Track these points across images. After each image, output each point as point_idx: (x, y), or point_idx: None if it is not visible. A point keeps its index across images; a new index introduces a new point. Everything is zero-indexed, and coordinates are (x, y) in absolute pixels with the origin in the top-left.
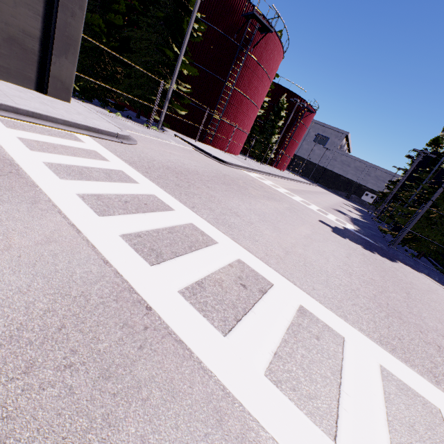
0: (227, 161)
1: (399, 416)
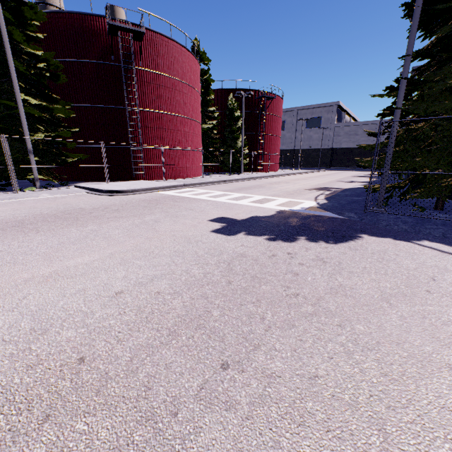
0: (124, 190)
1: None
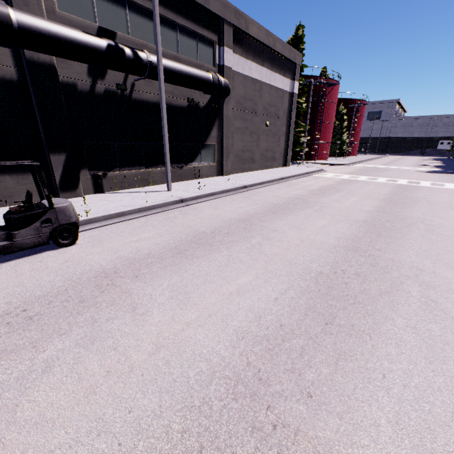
0: (344, 164)
1: None
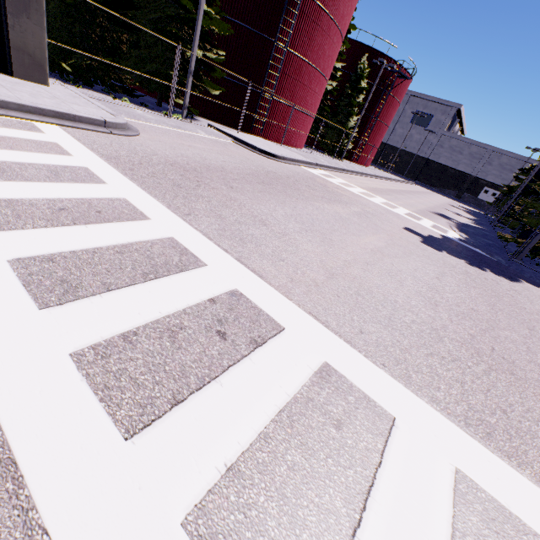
0: (278, 155)
1: None
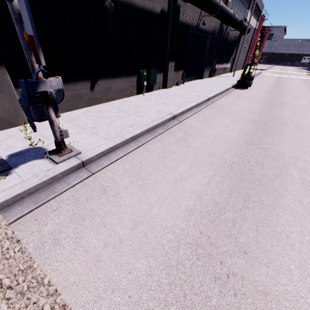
0: (265, 69)
1: None
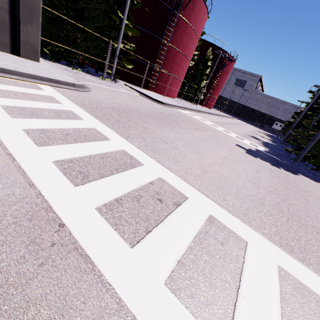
0: (164, 102)
1: (293, 316)
